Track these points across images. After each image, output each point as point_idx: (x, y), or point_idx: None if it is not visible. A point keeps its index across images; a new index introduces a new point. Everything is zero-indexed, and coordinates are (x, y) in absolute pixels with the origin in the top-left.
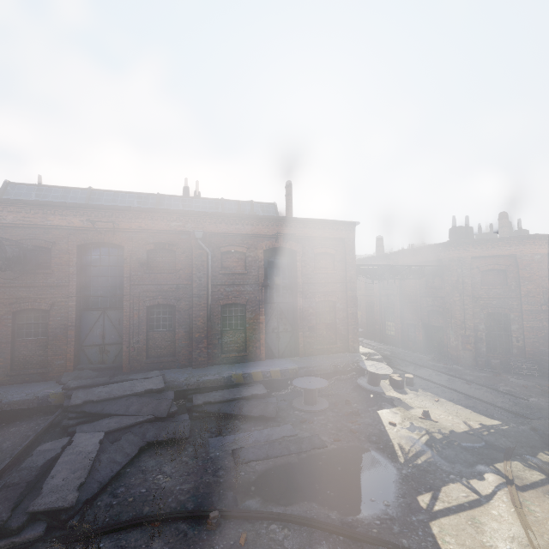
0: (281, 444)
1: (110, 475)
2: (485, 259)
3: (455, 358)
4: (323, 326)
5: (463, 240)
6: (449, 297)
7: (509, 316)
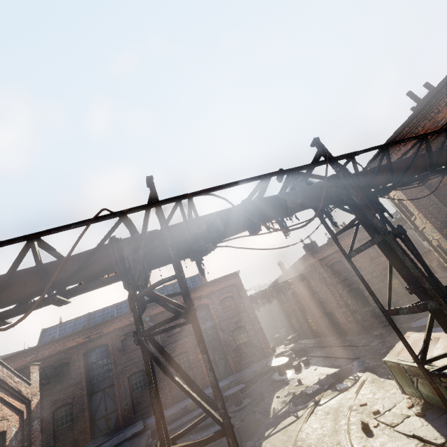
0: None
1: None
2: (326, 258)
3: (344, 332)
4: (243, 345)
5: (309, 252)
6: (322, 289)
7: (360, 288)
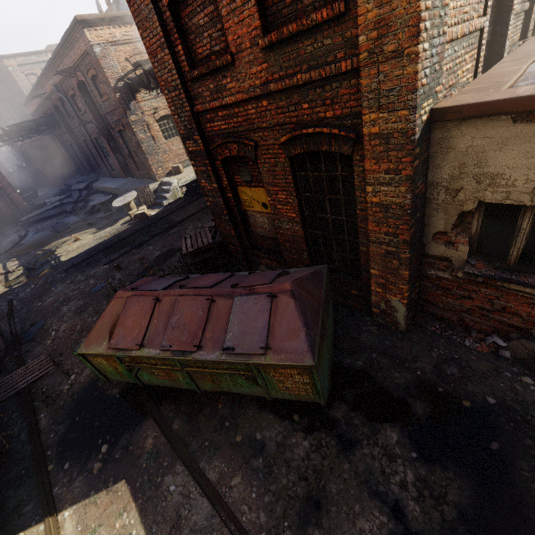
0: (63, 226)
1: (43, 217)
2: None
3: None
4: (135, 154)
5: None
6: None
7: None
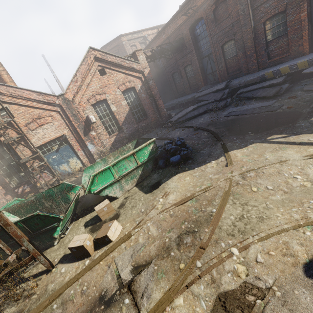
0: (253, 110)
1: (189, 117)
2: None
3: None
4: None
5: None
6: None
7: None
